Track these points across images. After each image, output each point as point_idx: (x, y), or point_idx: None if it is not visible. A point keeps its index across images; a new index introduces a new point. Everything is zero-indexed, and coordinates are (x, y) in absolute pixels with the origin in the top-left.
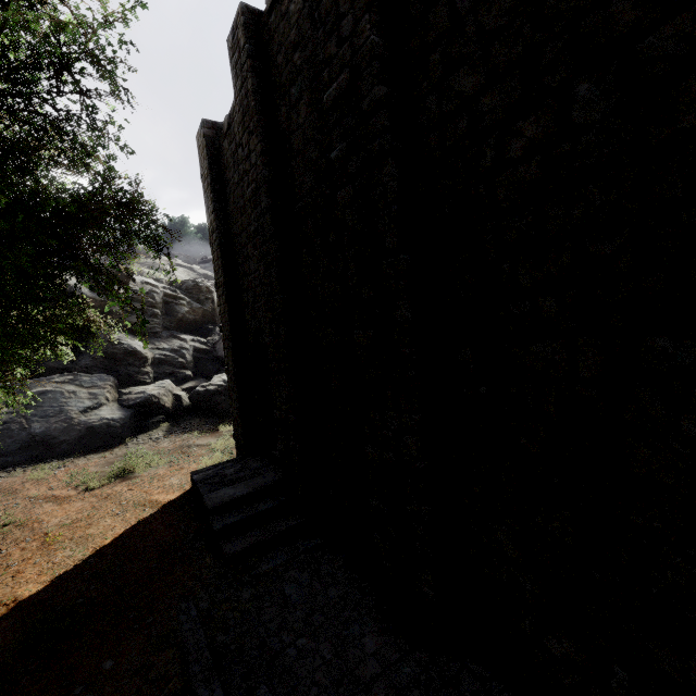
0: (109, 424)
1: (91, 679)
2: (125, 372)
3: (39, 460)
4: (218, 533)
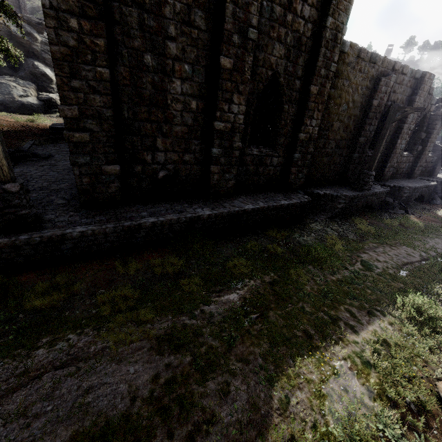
0: (31, 105)
1: (5, 141)
2: (42, 84)
3: (2, 111)
4: (50, 133)
